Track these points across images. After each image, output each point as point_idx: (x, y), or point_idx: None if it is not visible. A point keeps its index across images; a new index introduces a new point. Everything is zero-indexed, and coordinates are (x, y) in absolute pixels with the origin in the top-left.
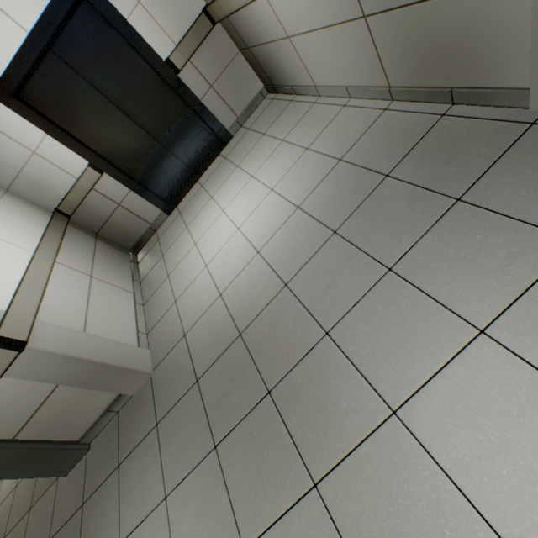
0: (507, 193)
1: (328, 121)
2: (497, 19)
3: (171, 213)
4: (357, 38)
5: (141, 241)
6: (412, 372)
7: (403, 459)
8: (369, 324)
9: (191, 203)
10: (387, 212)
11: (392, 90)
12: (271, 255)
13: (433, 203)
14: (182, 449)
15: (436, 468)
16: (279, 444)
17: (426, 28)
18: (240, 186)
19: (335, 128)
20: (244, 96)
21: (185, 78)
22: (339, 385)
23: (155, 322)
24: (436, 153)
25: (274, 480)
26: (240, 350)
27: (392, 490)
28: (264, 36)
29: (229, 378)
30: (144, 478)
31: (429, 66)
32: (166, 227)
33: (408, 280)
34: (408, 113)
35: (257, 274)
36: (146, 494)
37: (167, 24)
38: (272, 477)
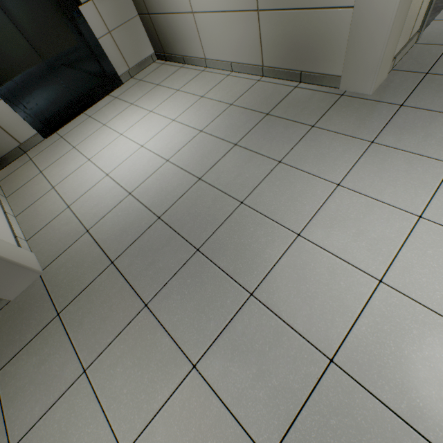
0: (337, 124)
1: (217, 82)
2: (333, 31)
3: (48, 136)
4: (249, 25)
5: (4, 160)
6: (305, 212)
7: (309, 257)
8: (272, 192)
9: (77, 129)
10: (272, 132)
11: (265, 68)
12: (182, 162)
13: (299, 128)
14: (102, 322)
15: (329, 255)
16: (214, 280)
17: (295, 27)
18: (139, 117)
19: (224, 86)
20: (137, 53)
21: (85, 13)
22: (257, 230)
23: (38, 228)
24: (296, 104)
25: (215, 305)
26: (162, 229)
27: (307, 275)
28: (169, 7)
29: (152, 251)
30: (45, 369)
31: (292, 55)
32: (43, 148)
33: (293, 166)
34: (275, 84)
35: (170, 175)
36: (52, 381)
37: None
38: (213, 304)
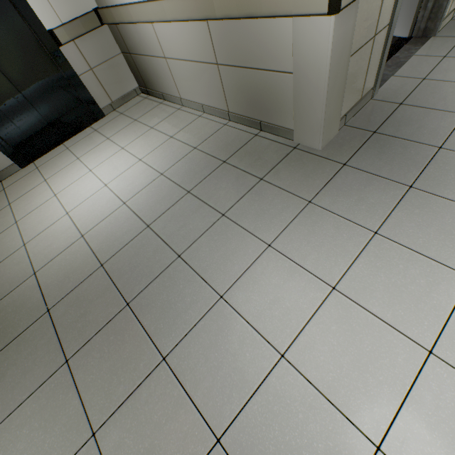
0: (283, 178)
1: (188, 123)
2: (280, 90)
3: (25, 166)
4: (212, 75)
5: None
6: (233, 272)
7: (225, 322)
8: (209, 247)
9: (52, 161)
10: (224, 182)
11: (230, 114)
12: (137, 206)
13: (249, 179)
14: (23, 375)
15: (244, 322)
16: (135, 339)
17: (250, 83)
18: (110, 153)
19: (193, 128)
20: (120, 87)
21: (66, 53)
22: (186, 288)
23: None
24: (252, 154)
25: (128, 367)
26: (101, 277)
27: (218, 342)
28: (146, 50)
29: (87, 301)
30: None
31: (250, 105)
32: (17, 178)
33: (234, 220)
34: (238, 130)
35: (123, 219)
36: None
37: (57, 4)
38: (127, 366)
